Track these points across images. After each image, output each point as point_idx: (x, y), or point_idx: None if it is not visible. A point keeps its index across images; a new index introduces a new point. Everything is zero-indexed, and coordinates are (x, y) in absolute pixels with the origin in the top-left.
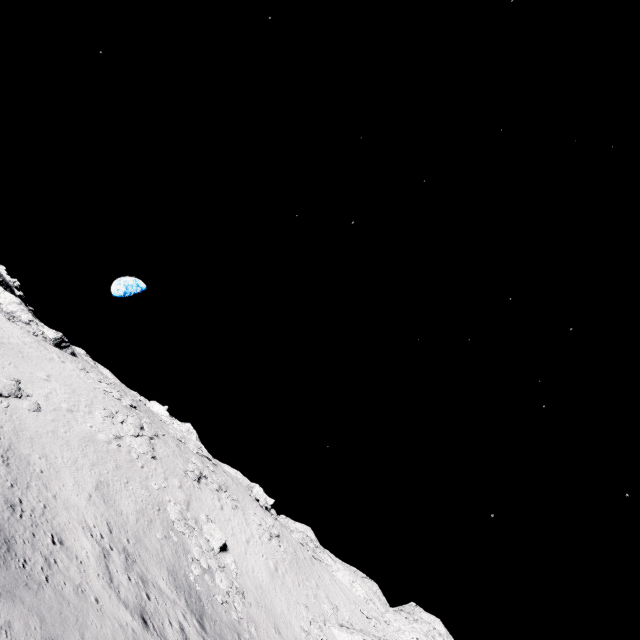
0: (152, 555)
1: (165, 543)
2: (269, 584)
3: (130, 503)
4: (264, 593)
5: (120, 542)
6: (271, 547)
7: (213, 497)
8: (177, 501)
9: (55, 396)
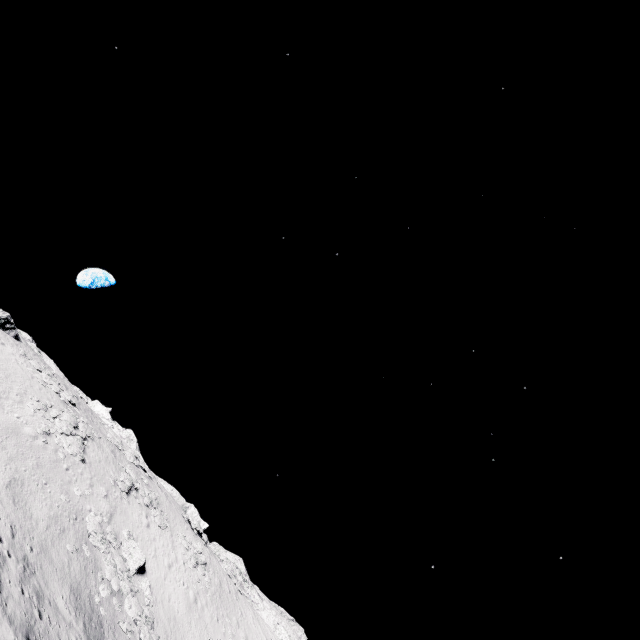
0: (56, 568)
1: (75, 557)
2: (184, 616)
3: (44, 507)
4: (177, 626)
5: (21, 549)
6: (195, 575)
7: (141, 512)
8: (99, 512)
9: None
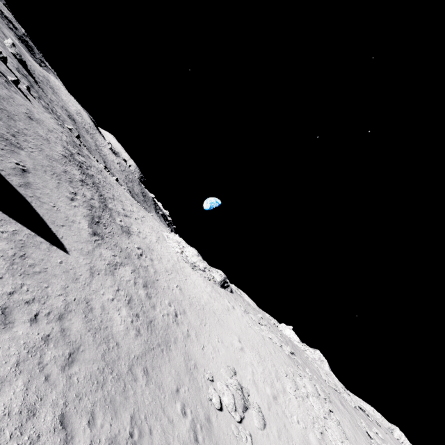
0: None
1: None
2: None
3: None
4: None
5: None
6: None
7: None
8: None
9: (256, 376)
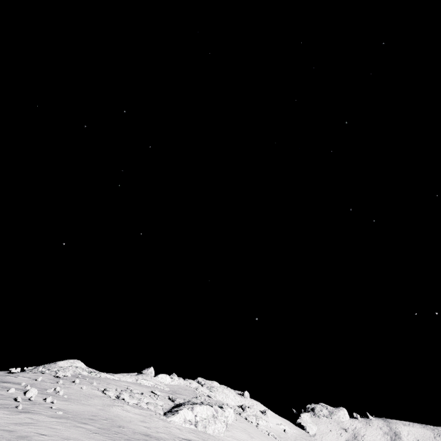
0: None
1: None
2: None
3: None
4: None
5: None
6: None
7: None
8: None
9: None
